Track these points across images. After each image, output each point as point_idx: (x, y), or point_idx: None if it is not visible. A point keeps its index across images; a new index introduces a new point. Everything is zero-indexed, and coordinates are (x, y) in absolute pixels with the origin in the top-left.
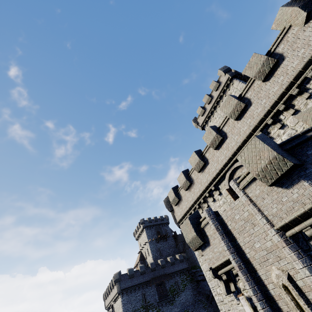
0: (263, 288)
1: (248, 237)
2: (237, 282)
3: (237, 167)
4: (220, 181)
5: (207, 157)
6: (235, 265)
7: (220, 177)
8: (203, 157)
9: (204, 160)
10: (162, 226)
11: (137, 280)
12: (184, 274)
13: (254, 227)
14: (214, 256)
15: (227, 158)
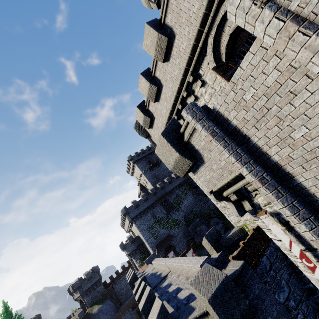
0: (305, 199)
1: (276, 126)
2: (254, 198)
3: (226, 15)
4: (199, 61)
5: (170, 23)
6: (253, 181)
7: (198, 53)
8: (164, 29)
9: (167, 32)
10: (151, 156)
11: (143, 206)
12: (183, 186)
13: (294, 98)
14: (213, 176)
15: (205, 1)
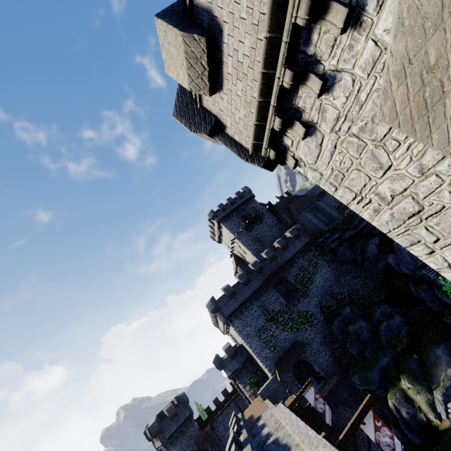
0: None
1: None
2: None
3: None
4: None
5: None
6: None
7: None
8: None
9: None
10: (245, 207)
11: (243, 295)
12: (308, 252)
13: None
14: None
15: None
